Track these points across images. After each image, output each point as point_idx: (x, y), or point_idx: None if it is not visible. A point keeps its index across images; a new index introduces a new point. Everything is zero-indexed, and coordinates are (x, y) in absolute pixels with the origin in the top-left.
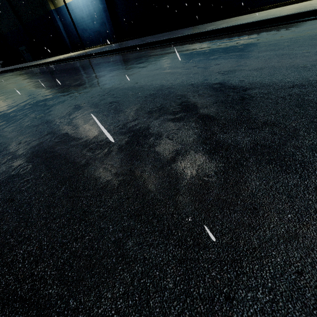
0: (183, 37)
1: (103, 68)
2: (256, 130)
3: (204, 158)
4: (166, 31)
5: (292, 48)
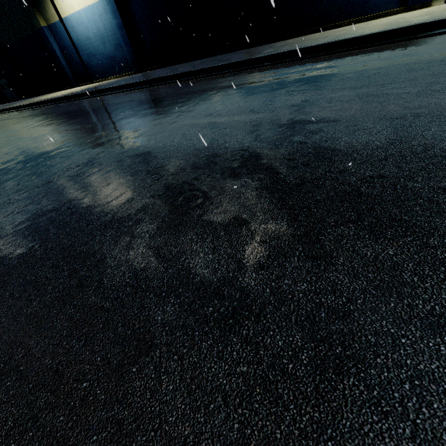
0: (228, 65)
1: (106, 113)
2: (321, 261)
3: (210, 343)
4: (209, 56)
5: (382, 84)
